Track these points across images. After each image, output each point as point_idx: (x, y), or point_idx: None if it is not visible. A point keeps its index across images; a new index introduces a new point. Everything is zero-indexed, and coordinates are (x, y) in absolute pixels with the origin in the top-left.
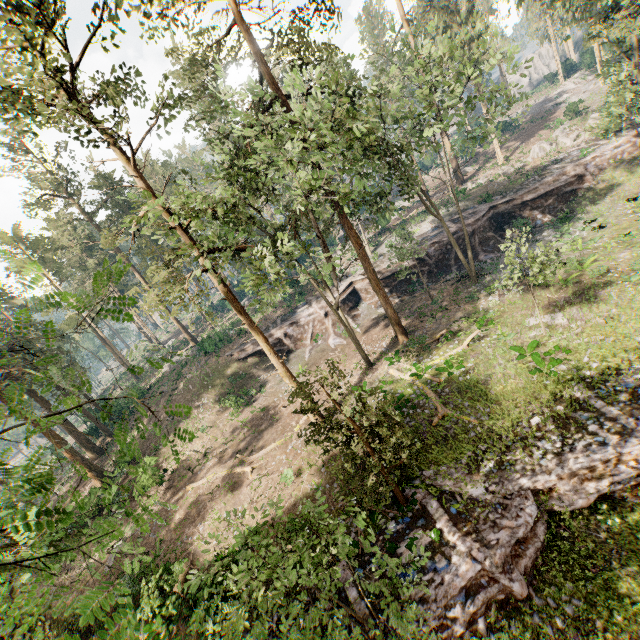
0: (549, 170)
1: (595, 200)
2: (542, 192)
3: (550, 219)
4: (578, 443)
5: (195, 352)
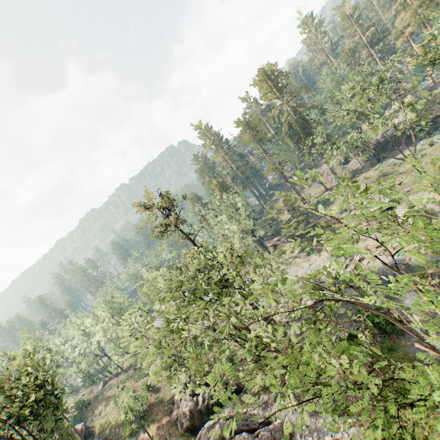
0: None
1: None
2: None
3: None
4: None
5: None
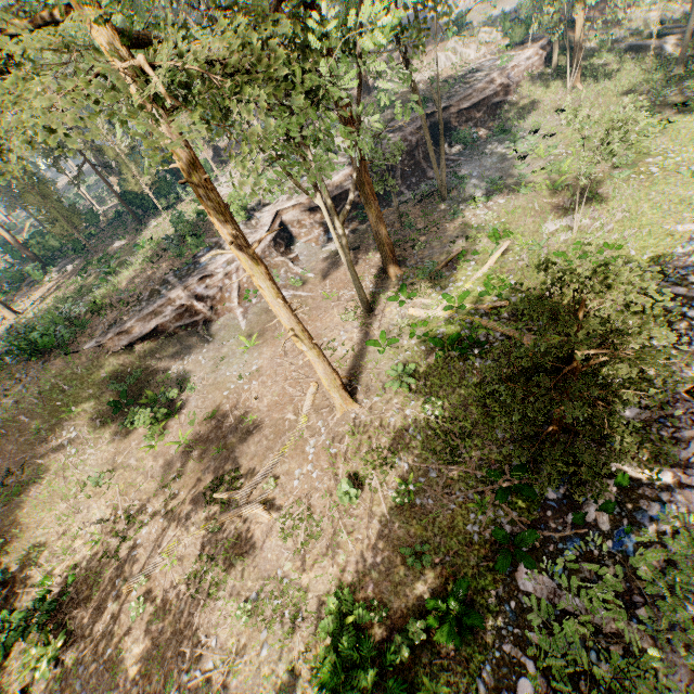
0: (472, 78)
1: (521, 114)
2: (476, 100)
3: (485, 133)
4: (691, 331)
5: None
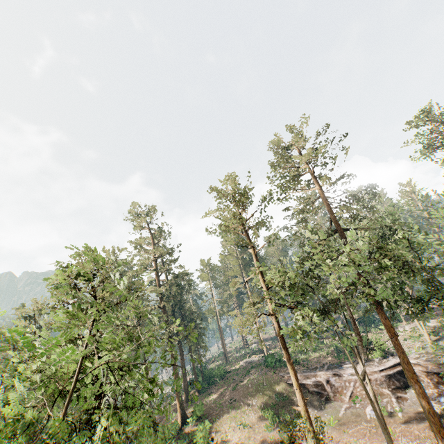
0: None
1: None
2: None
3: None
4: None
5: (263, 361)
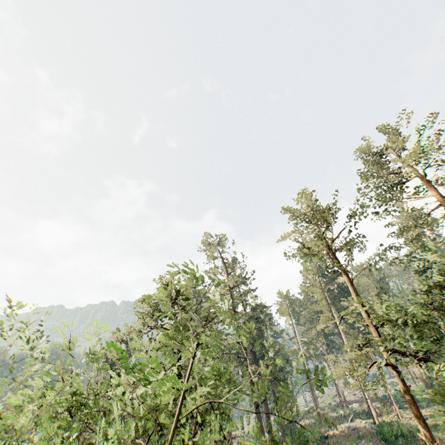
0: None
1: None
2: None
3: None
4: None
5: (373, 429)
